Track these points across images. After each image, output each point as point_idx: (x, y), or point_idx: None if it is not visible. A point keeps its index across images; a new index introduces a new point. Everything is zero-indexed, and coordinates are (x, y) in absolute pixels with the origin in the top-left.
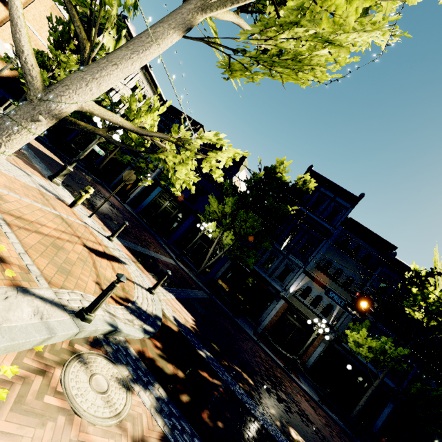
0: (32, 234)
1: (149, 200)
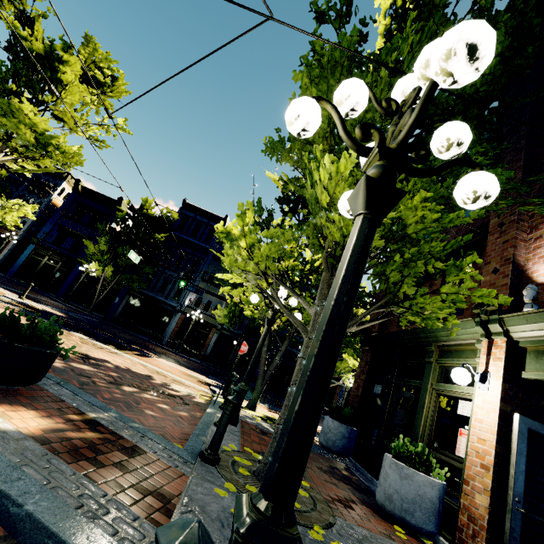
0: None
1: (22, 260)
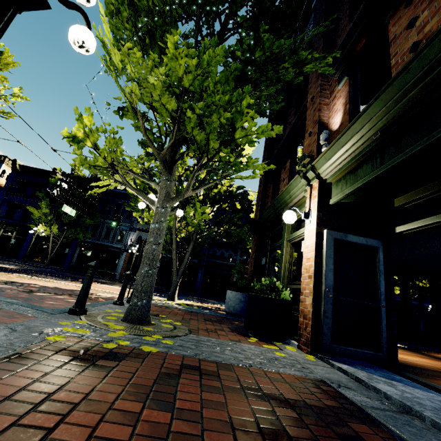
0: None
1: None
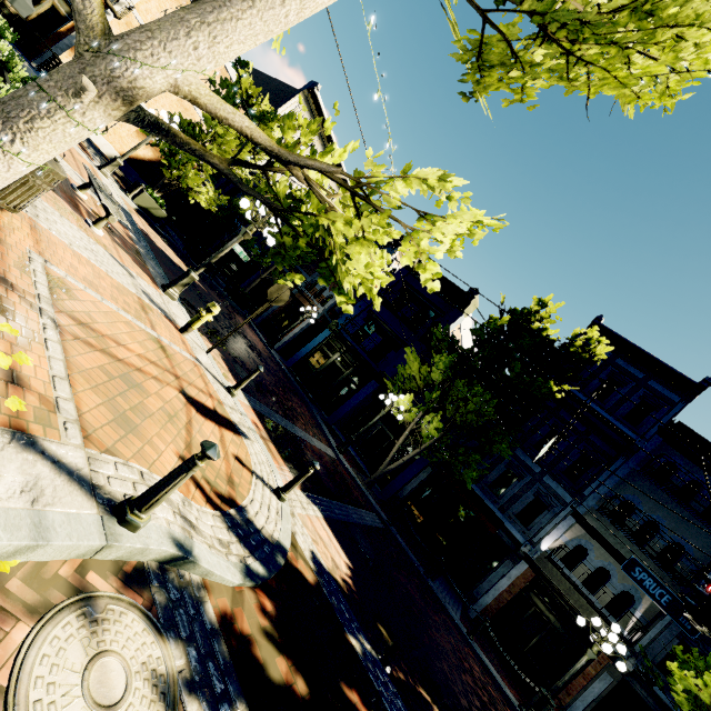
0: (96, 353)
1: (310, 348)
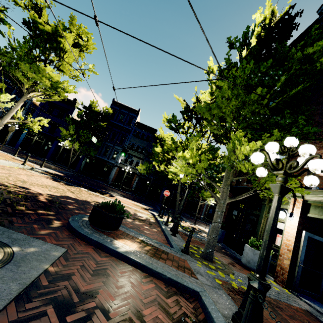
0: None
1: (22, 138)
